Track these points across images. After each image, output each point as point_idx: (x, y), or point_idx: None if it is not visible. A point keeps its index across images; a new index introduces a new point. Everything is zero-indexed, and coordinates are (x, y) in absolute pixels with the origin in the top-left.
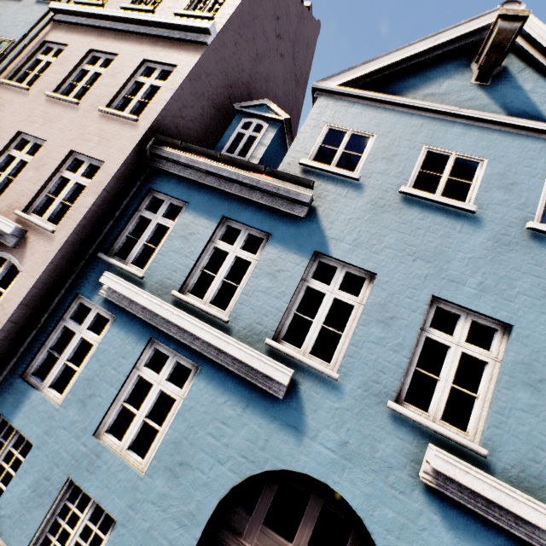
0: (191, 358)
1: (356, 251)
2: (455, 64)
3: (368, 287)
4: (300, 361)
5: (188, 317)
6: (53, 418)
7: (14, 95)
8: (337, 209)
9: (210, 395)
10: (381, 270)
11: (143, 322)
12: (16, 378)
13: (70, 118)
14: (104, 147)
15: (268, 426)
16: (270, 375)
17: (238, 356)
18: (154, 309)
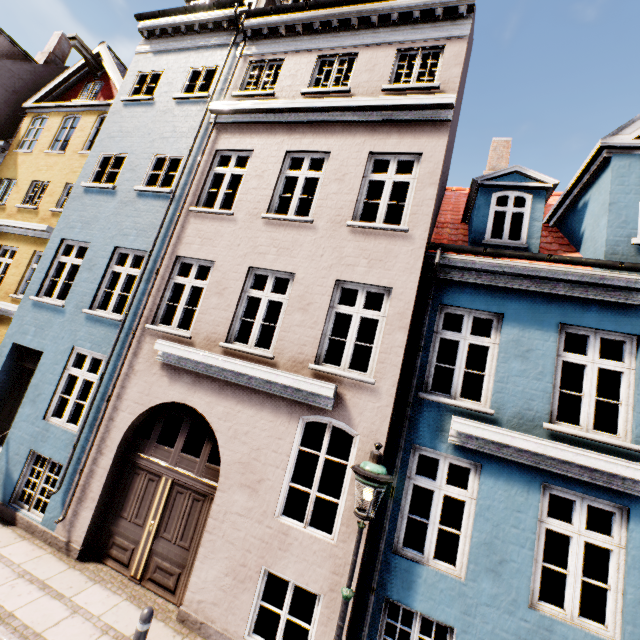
0: (611, 500)
1: None
2: None
3: None
4: None
5: (598, 456)
6: (464, 595)
7: (217, 224)
8: None
9: None
10: None
11: (522, 465)
12: (389, 555)
13: (311, 240)
14: (380, 269)
15: None
16: None
17: None
18: (547, 452)
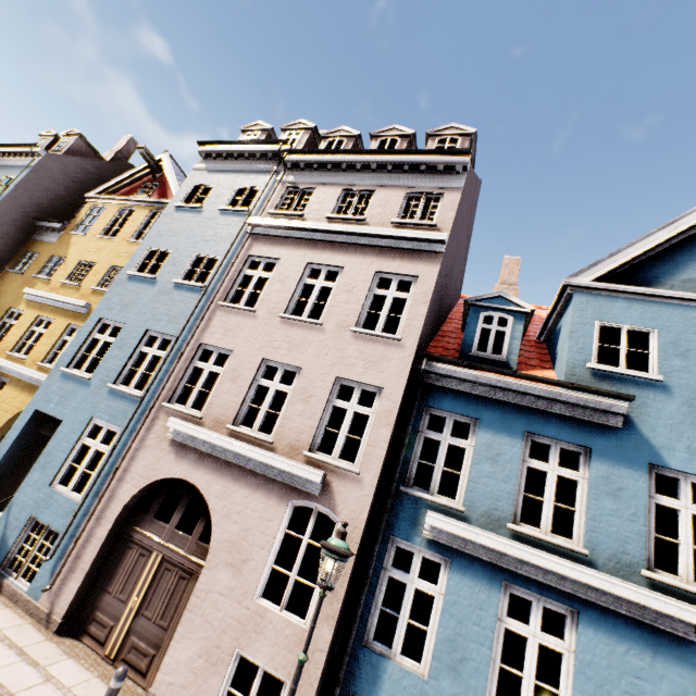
0: (563, 602)
1: (695, 460)
2: None
3: None
4: (695, 593)
5: (550, 556)
6: (425, 693)
7: (240, 318)
8: (652, 414)
9: (605, 644)
10: None
11: (486, 563)
12: (358, 647)
13: (319, 340)
14: (374, 371)
15: (690, 674)
16: (678, 616)
17: (629, 597)
18: (506, 550)
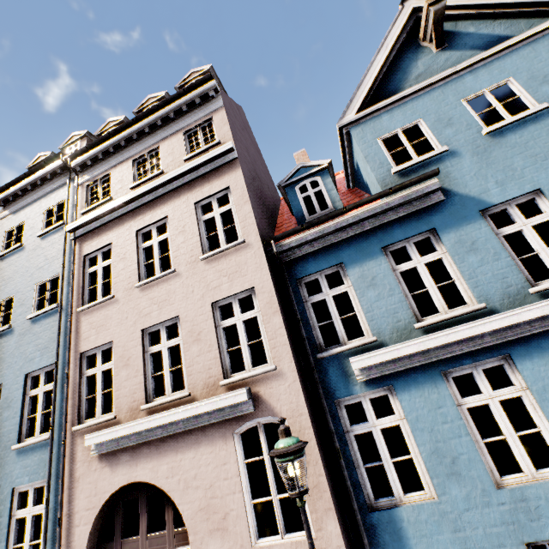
0: (493, 356)
1: (506, 188)
2: (410, 51)
3: (544, 201)
4: None
5: (461, 327)
6: (445, 513)
7: (104, 311)
8: (457, 176)
9: (544, 365)
10: (540, 183)
11: (419, 368)
12: (368, 516)
13: (180, 285)
14: (239, 278)
15: None
16: None
17: (536, 315)
18: (427, 346)
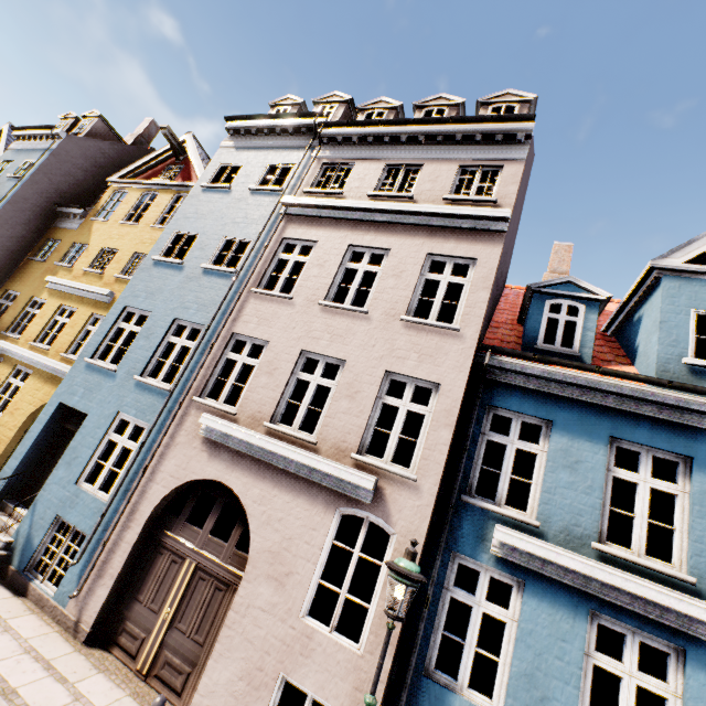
0: (665, 638)
1: None
2: None
3: None
4: None
5: (649, 584)
6: None
7: (275, 306)
8: None
9: None
10: None
11: (568, 587)
12: (419, 677)
13: (364, 330)
14: (429, 365)
15: None
16: None
17: None
18: (594, 574)
